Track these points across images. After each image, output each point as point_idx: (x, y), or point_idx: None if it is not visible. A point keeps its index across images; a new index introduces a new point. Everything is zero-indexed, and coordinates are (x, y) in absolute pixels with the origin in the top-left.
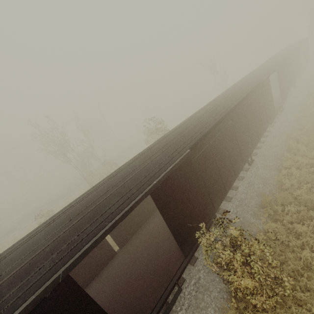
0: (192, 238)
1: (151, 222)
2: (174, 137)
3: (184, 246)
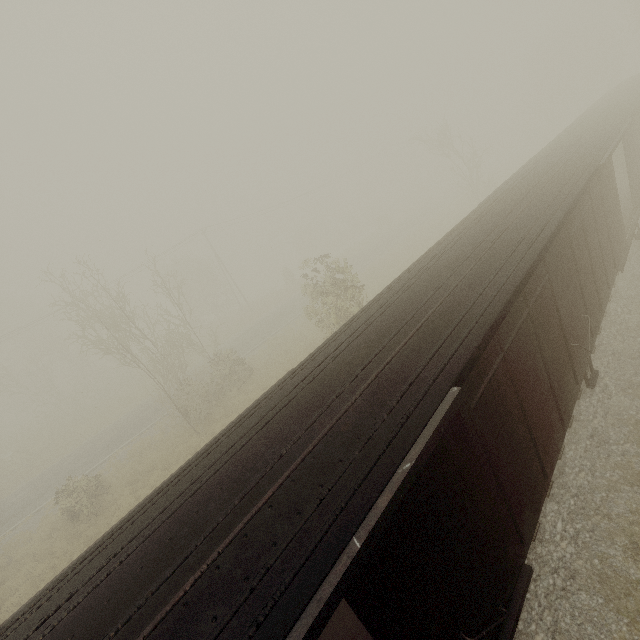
0: None
1: None
2: (394, 329)
3: None
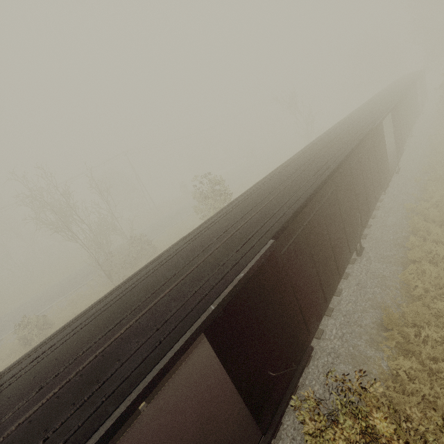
0: (274, 395)
1: (202, 352)
2: (244, 212)
3: (262, 414)
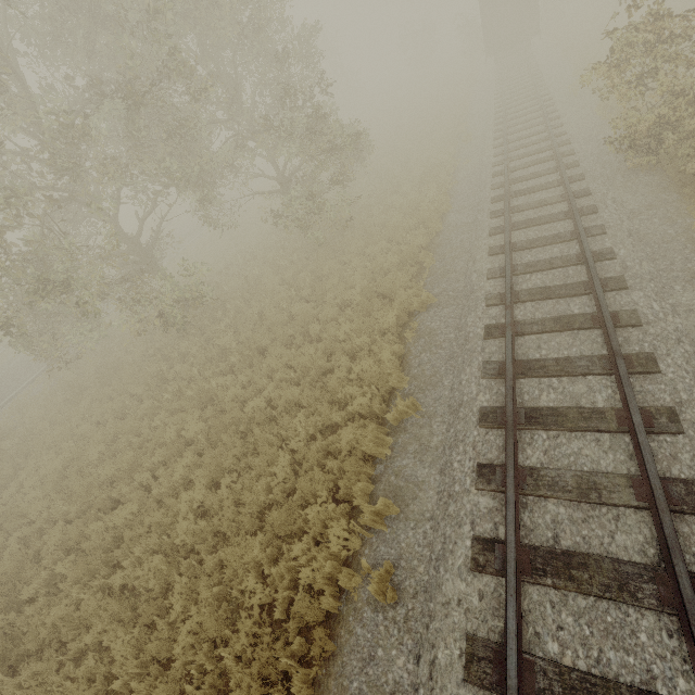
0: None
1: None
2: None
3: None
